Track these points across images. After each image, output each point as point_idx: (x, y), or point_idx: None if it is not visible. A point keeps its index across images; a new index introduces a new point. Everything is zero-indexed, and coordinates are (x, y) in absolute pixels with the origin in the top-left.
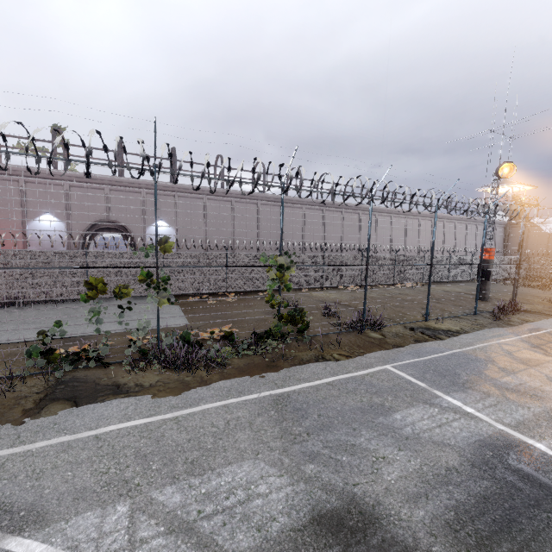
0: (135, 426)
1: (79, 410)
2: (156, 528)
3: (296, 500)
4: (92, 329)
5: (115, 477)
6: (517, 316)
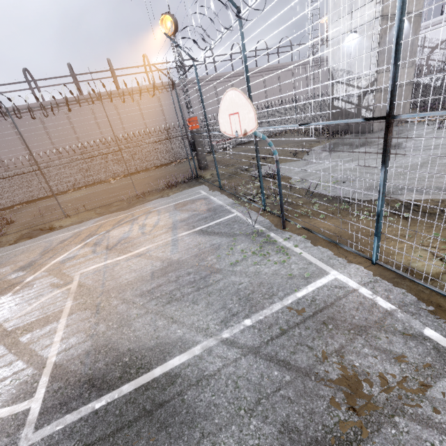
0: None
1: None
2: None
3: None
4: None
5: None
6: (172, 189)
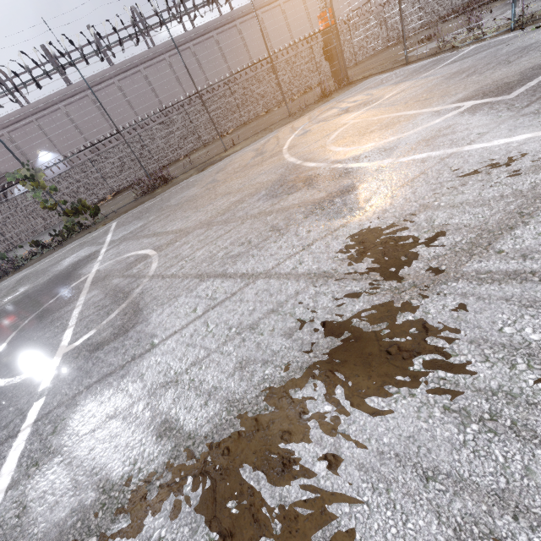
0: None
1: None
2: None
3: None
4: None
5: None
6: (331, 97)
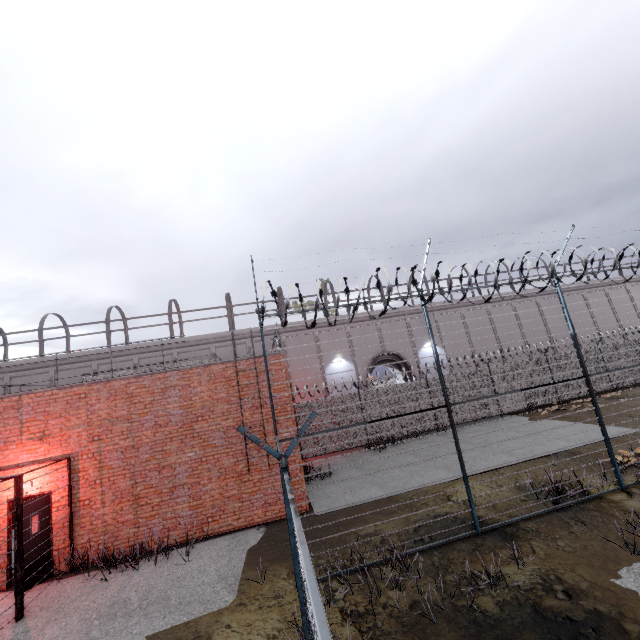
0: None
1: None
2: None
3: None
4: (542, 447)
5: None
6: None
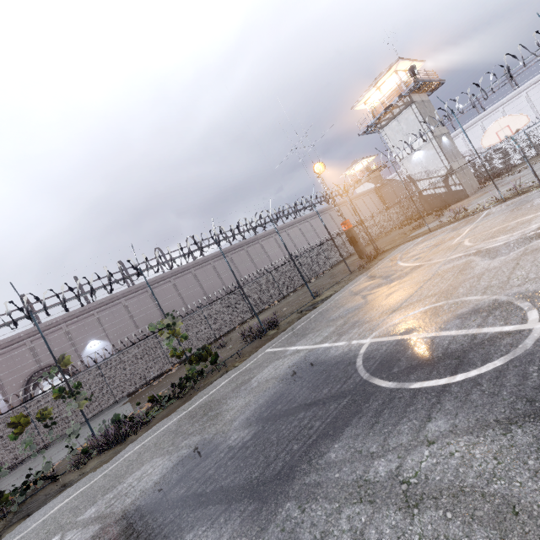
0: (73, 497)
1: (31, 516)
2: (76, 531)
3: (168, 463)
4: None
5: (53, 529)
6: (378, 258)
